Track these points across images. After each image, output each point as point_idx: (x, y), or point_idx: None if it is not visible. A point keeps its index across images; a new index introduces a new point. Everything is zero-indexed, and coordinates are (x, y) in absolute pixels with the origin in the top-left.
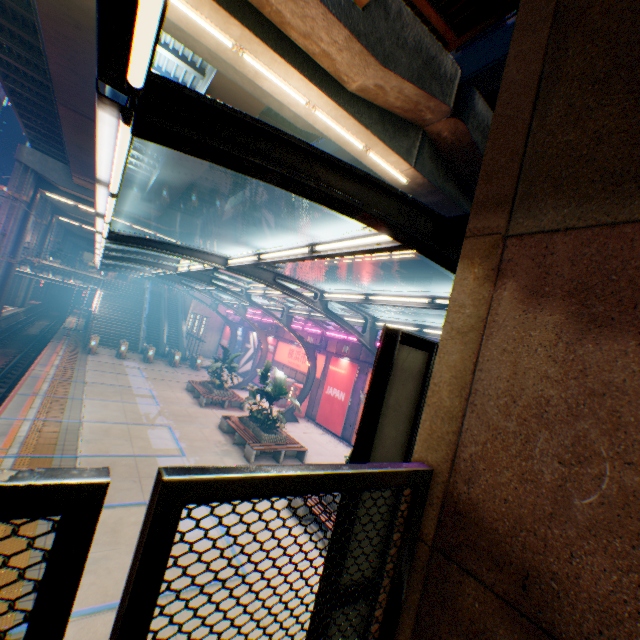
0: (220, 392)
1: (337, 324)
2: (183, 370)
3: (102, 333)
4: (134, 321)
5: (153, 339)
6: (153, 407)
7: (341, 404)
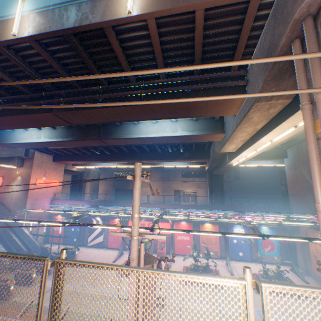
0: None
1: None
2: None
3: None
4: None
5: None
6: None
7: (189, 241)
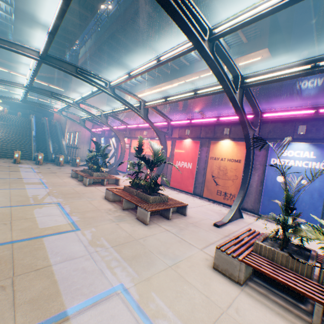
0: (98, 174)
1: (217, 78)
2: (67, 167)
3: (0, 149)
4: (25, 140)
5: (42, 151)
6: (41, 190)
7: (189, 171)
